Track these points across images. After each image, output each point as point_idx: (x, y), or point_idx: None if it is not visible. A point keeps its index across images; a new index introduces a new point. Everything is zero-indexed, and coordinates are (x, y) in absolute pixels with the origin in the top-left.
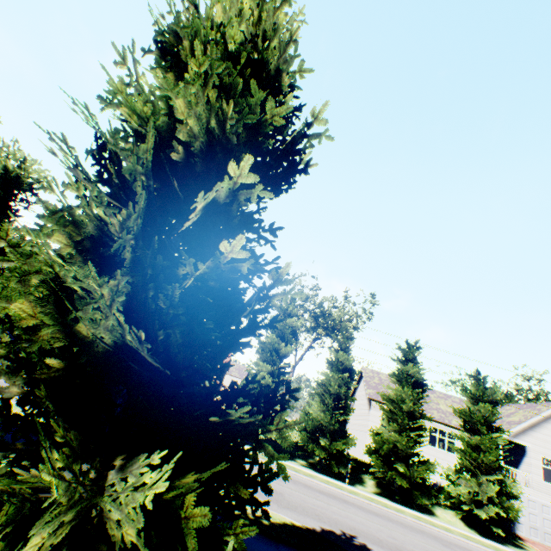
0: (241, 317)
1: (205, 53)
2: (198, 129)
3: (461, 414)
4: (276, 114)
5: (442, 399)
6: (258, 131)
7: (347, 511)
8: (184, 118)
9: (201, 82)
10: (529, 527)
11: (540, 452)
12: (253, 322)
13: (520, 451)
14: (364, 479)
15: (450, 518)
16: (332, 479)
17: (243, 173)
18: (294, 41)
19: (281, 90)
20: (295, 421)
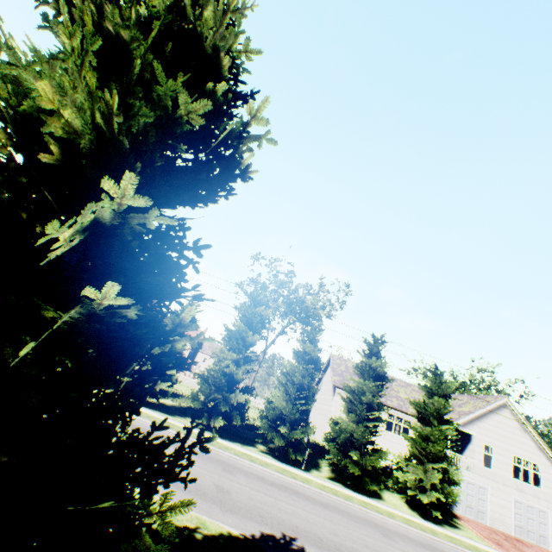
0: (141, 360)
1: (100, 16)
2: (80, 123)
3: (416, 406)
4: (193, 111)
5: (402, 387)
6: (171, 129)
7: (294, 506)
8: (54, 107)
9: (75, 59)
10: (465, 506)
11: (483, 440)
12: (158, 365)
13: (466, 439)
14: (321, 464)
15: (396, 501)
16: (288, 467)
17: (128, 193)
18: (232, 12)
19: (220, 73)
20: (182, 504)
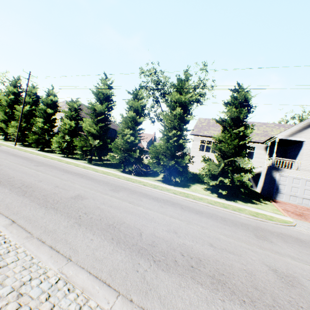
0: None
1: None
2: None
3: (217, 122)
4: None
5: (257, 126)
6: None
7: (47, 174)
8: None
9: None
10: (289, 196)
11: None
12: None
13: (299, 147)
14: (159, 175)
15: (200, 189)
16: (119, 173)
17: None
18: None
19: None
20: None
